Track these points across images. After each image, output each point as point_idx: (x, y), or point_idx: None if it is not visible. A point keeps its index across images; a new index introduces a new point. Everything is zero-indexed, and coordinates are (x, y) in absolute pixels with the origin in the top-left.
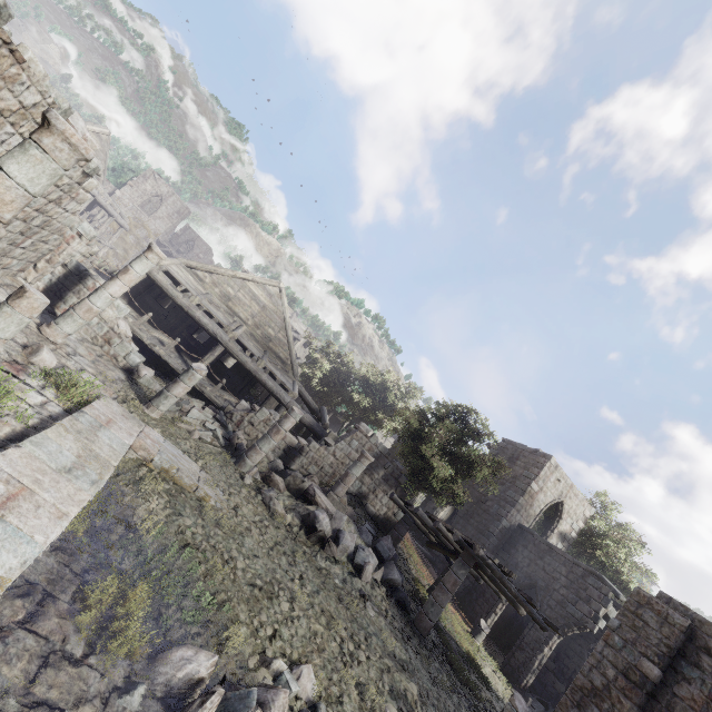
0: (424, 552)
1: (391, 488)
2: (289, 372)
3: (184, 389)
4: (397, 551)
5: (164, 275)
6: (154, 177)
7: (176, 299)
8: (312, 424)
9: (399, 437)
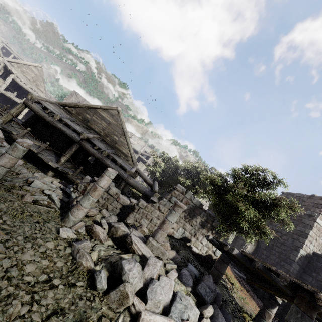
0: (241, 277)
1: (207, 232)
2: (130, 161)
3: (9, 160)
4: (221, 282)
5: (36, 104)
6: (75, 94)
7: (44, 118)
8: (144, 191)
9: (209, 196)
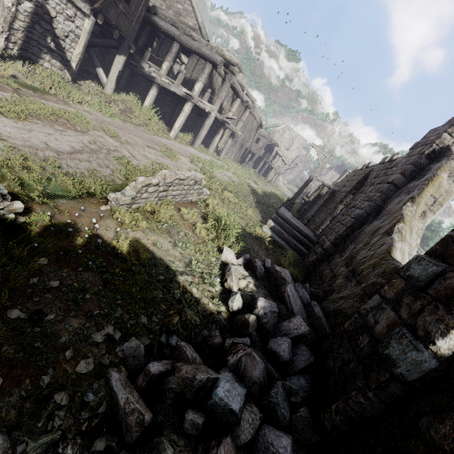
0: None
1: None
2: None
3: None
4: None
5: None
6: (288, 130)
7: None
8: None
9: None
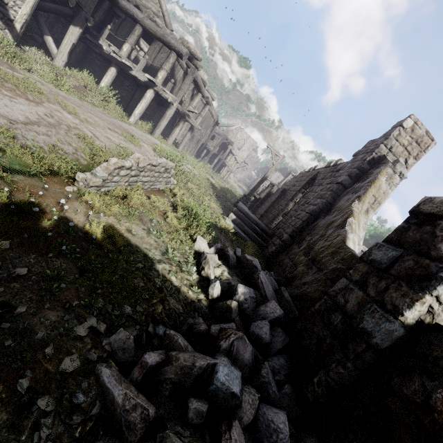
0: None
1: None
2: None
3: None
4: None
5: None
6: (240, 131)
7: None
8: None
9: None
